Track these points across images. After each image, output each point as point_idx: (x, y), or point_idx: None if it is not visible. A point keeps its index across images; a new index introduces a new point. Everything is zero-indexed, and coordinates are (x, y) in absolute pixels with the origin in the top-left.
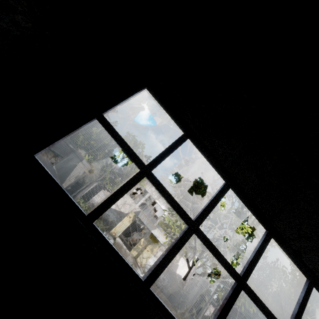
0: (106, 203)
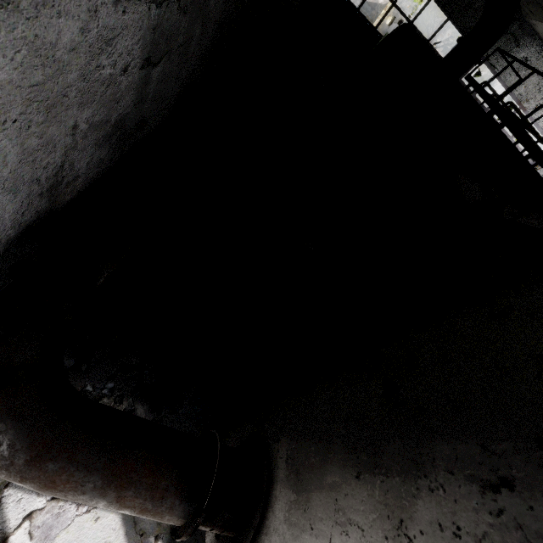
0: (363, 2)
